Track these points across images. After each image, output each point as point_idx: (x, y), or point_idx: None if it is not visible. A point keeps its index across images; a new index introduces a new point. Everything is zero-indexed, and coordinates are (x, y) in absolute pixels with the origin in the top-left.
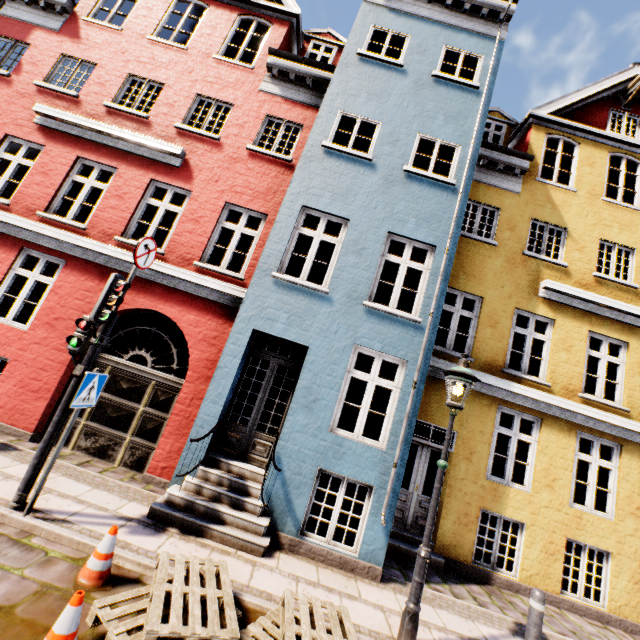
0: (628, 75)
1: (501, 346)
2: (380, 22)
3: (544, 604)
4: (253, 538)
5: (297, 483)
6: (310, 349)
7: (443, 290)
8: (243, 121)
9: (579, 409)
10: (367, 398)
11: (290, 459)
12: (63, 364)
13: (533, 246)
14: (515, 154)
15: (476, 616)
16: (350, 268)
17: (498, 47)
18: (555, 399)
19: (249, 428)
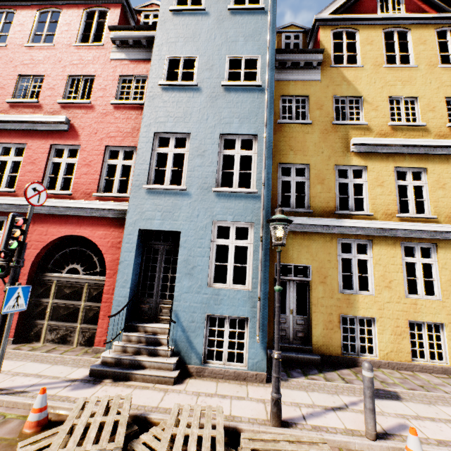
0: None
1: (330, 195)
2: None
3: (372, 371)
4: (165, 373)
5: (193, 328)
6: (182, 232)
7: (269, 165)
8: (104, 85)
9: (397, 226)
10: (230, 257)
11: (184, 313)
12: None
13: (339, 116)
14: (309, 52)
15: (341, 391)
16: (198, 167)
17: None
18: (378, 223)
19: (154, 299)
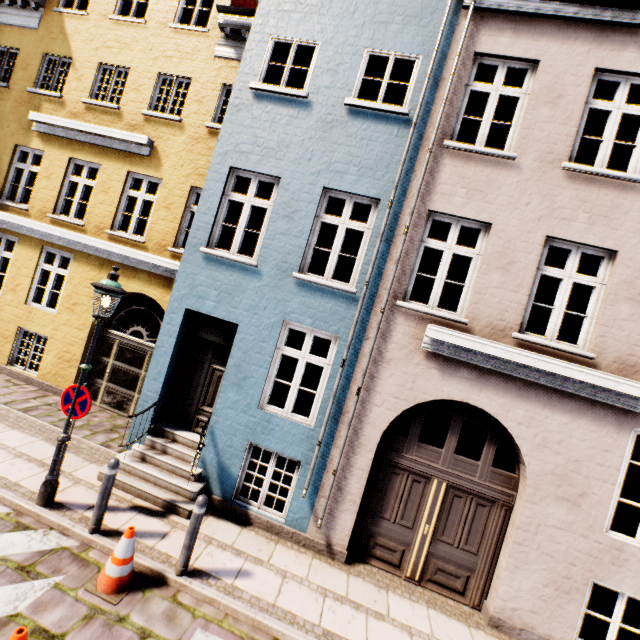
0: None
1: None
2: None
3: None
4: None
5: None
6: None
7: None
8: None
9: (32, 225)
10: None
11: None
12: None
13: (46, 83)
14: None
15: None
16: None
17: None
18: (16, 218)
19: None
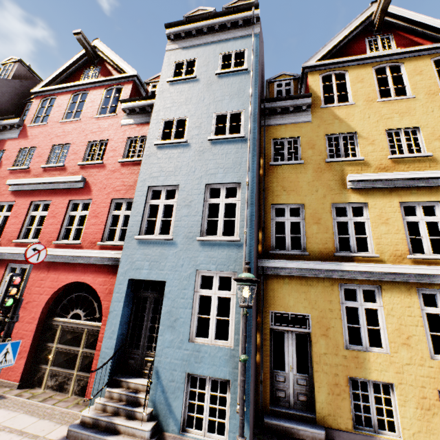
0: (369, 12)
1: (328, 236)
2: (178, 58)
3: None
4: None
5: (172, 388)
6: (167, 282)
7: (252, 212)
8: (115, 147)
9: (409, 270)
10: (213, 309)
11: (165, 370)
12: (32, 331)
13: (333, 153)
14: (297, 97)
15: None
16: (184, 217)
17: (255, 39)
18: (384, 267)
19: (141, 350)
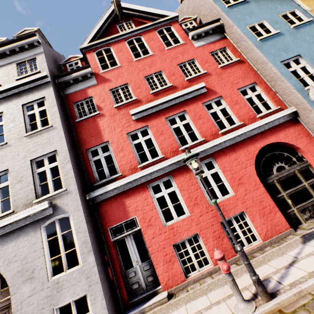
0: None
1: None
2: None
3: None
4: None
5: None
6: None
7: None
8: (205, 61)
9: None
10: None
11: None
12: (265, 193)
13: None
14: None
15: None
16: None
17: None
18: None
19: None
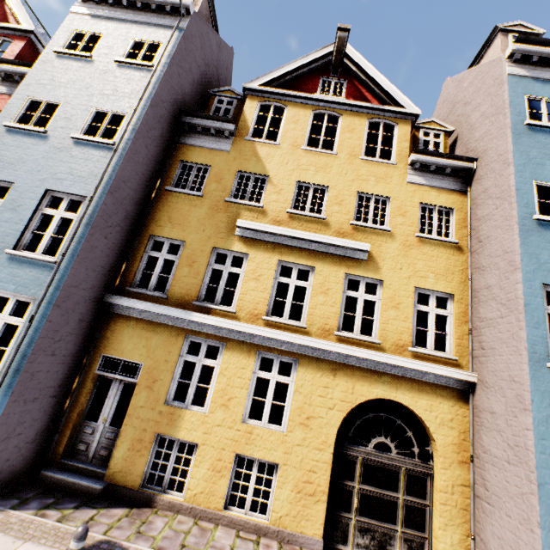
0: (331, 48)
1: (196, 282)
2: (81, 26)
3: None
4: None
5: None
6: None
7: (85, 233)
8: None
9: (253, 330)
10: None
11: None
12: None
13: (239, 194)
14: (219, 119)
15: (45, 536)
16: (4, 223)
17: (178, 34)
18: (231, 323)
19: None
